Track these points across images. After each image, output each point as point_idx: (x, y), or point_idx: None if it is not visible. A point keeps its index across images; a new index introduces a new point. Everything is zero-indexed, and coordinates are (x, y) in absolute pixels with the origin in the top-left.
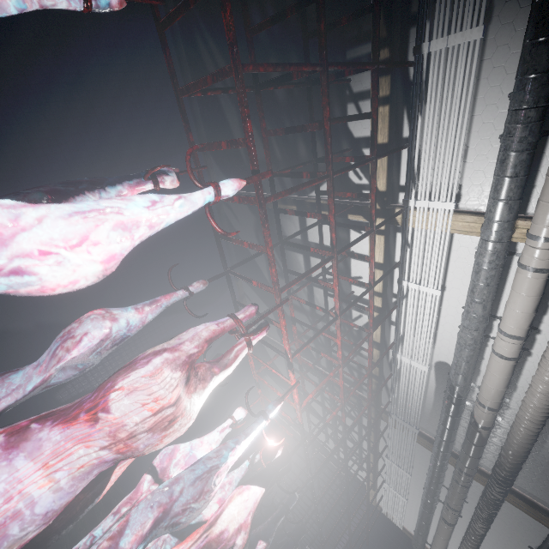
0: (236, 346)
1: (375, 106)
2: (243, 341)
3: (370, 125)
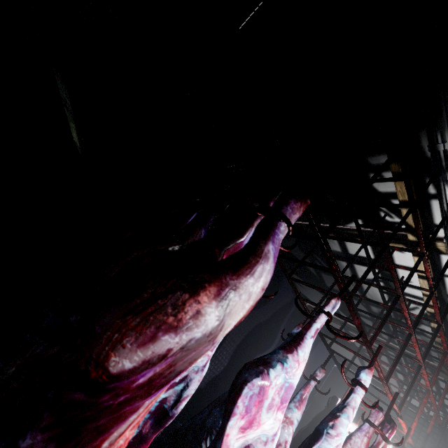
0: (380, 445)
1: (417, 227)
2: (383, 440)
3: (393, 185)
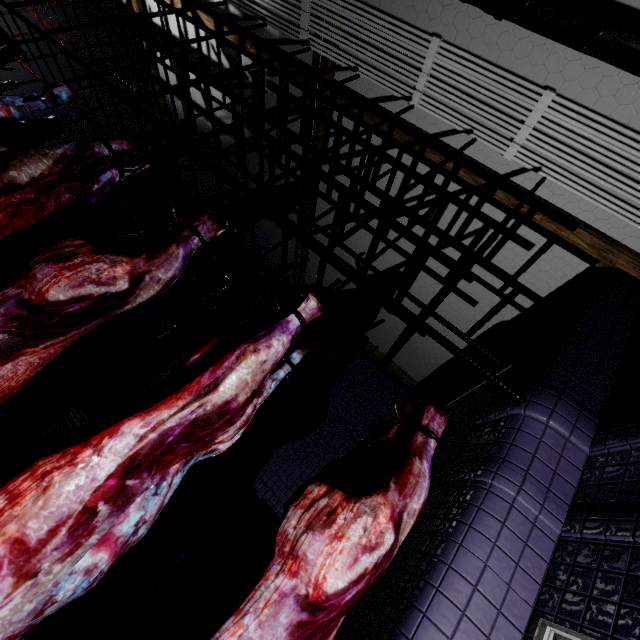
0: None
1: None
2: None
3: None
